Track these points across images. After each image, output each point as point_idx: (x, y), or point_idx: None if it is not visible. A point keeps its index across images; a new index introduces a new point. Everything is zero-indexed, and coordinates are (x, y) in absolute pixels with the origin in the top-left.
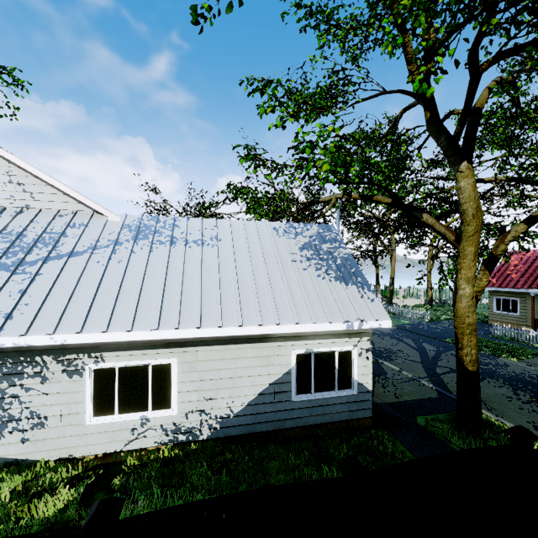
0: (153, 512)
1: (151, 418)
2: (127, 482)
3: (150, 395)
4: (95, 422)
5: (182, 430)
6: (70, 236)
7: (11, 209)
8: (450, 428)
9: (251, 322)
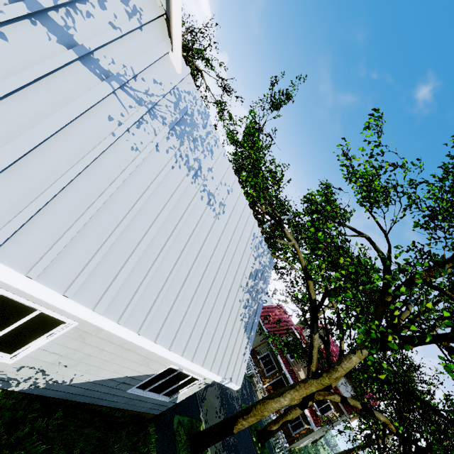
0: None
1: None
2: None
3: (0, 335)
4: None
5: None
6: (108, 13)
7: None
8: (186, 441)
9: (180, 348)
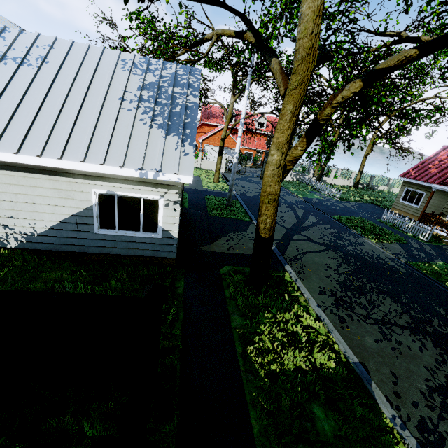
0: None
1: None
2: None
3: None
4: None
5: None
6: None
7: None
8: (242, 279)
9: (30, 152)
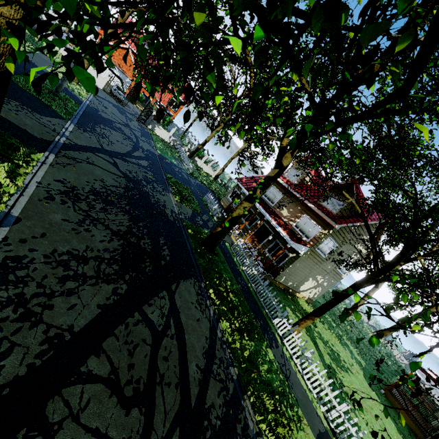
0: None
1: None
2: None
3: None
4: None
5: None
6: None
7: None
8: None
9: None
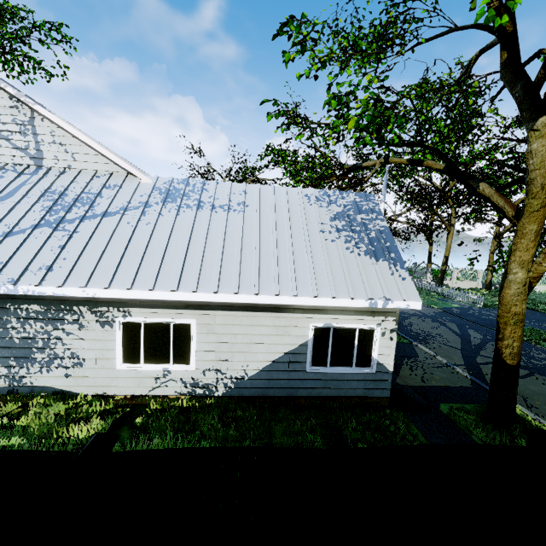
0: (142, 451)
1: (172, 370)
2: (148, 422)
3: (172, 350)
4: (124, 368)
5: (200, 385)
6: (105, 197)
7: (55, 169)
8: (476, 419)
9: (268, 291)
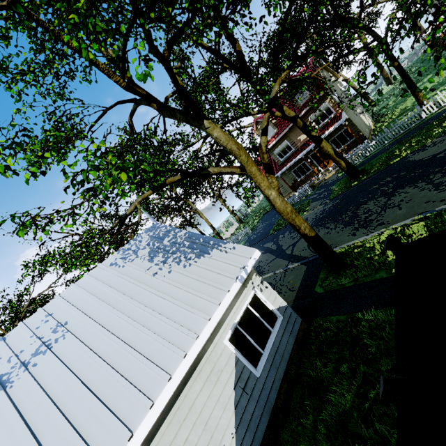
0: None
1: None
2: None
3: None
4: None
5: None
6: None
7: None
8: (334, 276)
9: (175, 363)
